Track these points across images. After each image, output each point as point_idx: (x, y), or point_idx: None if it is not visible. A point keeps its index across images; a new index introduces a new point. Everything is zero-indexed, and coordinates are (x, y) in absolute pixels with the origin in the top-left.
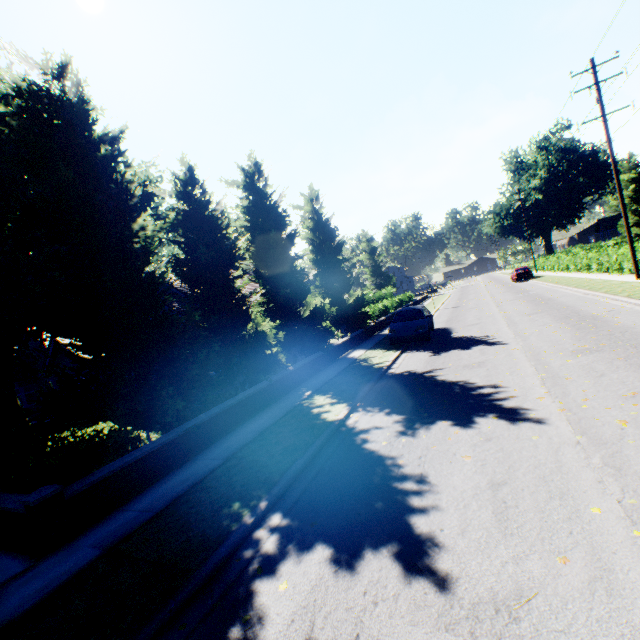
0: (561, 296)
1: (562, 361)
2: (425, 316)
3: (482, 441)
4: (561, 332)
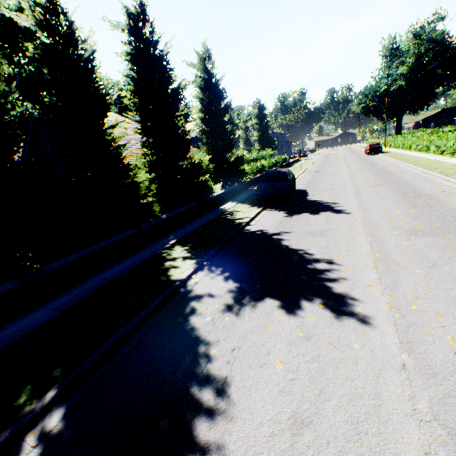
0: (402, 172)
1: (396, 241)
2: (288, 179)
3: (301, 339)
4: (399, 208)
